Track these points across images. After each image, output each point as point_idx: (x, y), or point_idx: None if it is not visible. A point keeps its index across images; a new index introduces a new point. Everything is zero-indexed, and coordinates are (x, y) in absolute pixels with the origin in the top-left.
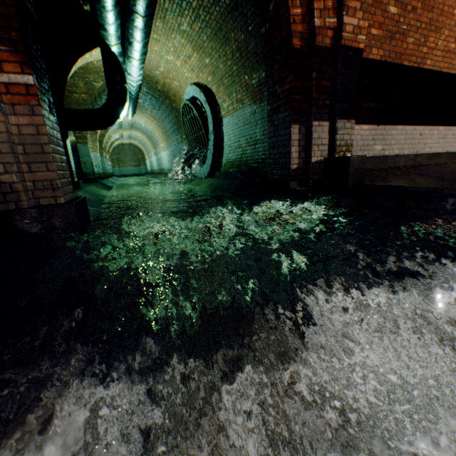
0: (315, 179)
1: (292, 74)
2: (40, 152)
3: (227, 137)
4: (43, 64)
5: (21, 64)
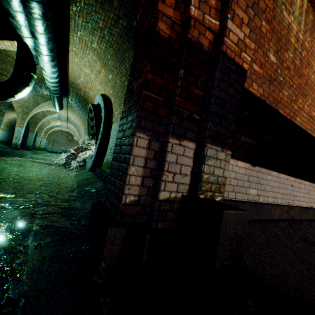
0: (162, 228)
1: (150, 63)
2: None
3: (111, 140)
4: None
5: None
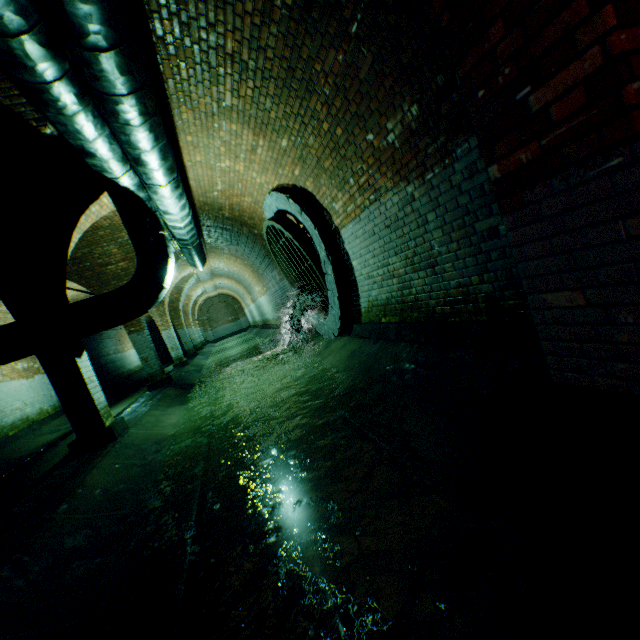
0: None
1: (608, 1)
2: None
3: (358, 261)
4: None
5: None
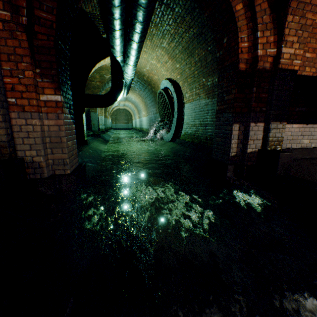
0: (249, 164)
1: (237, 88)
2: (59, 141)
3: (186, 117)
4: (69, 83)
5: (55, 89)
